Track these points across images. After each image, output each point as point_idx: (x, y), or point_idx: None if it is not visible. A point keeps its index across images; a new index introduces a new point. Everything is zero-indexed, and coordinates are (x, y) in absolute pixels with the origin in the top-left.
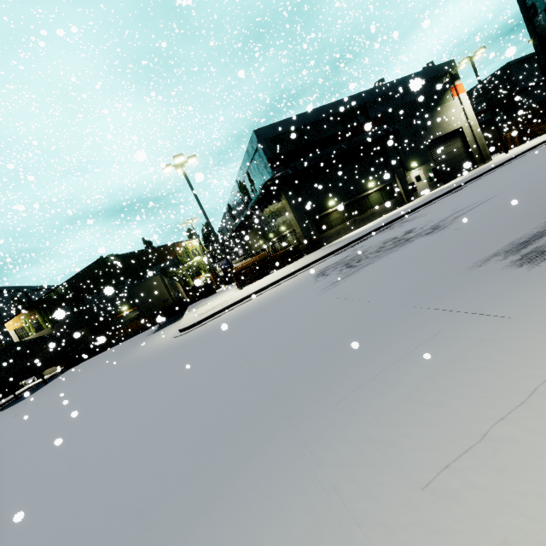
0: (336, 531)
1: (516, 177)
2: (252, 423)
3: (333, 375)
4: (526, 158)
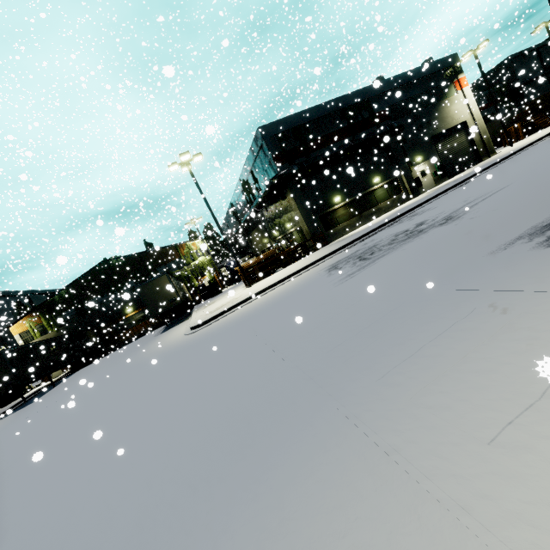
0: (406, 486)
1: (526, 168)
2: (293, 403)
3: (369, 355)
4: (533, 150)
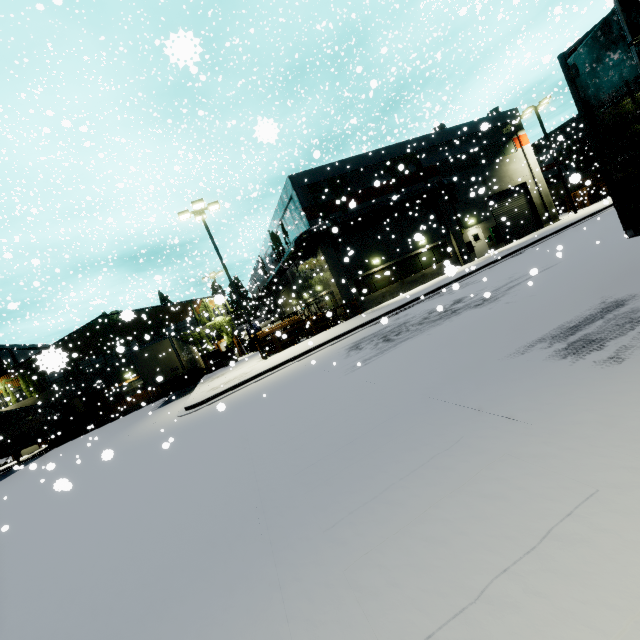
0: None
1: (580, 244)
2: (229, 548)
3: (334, 488)
4: (595, 221)
